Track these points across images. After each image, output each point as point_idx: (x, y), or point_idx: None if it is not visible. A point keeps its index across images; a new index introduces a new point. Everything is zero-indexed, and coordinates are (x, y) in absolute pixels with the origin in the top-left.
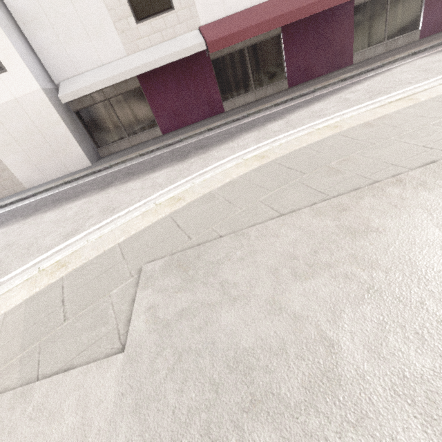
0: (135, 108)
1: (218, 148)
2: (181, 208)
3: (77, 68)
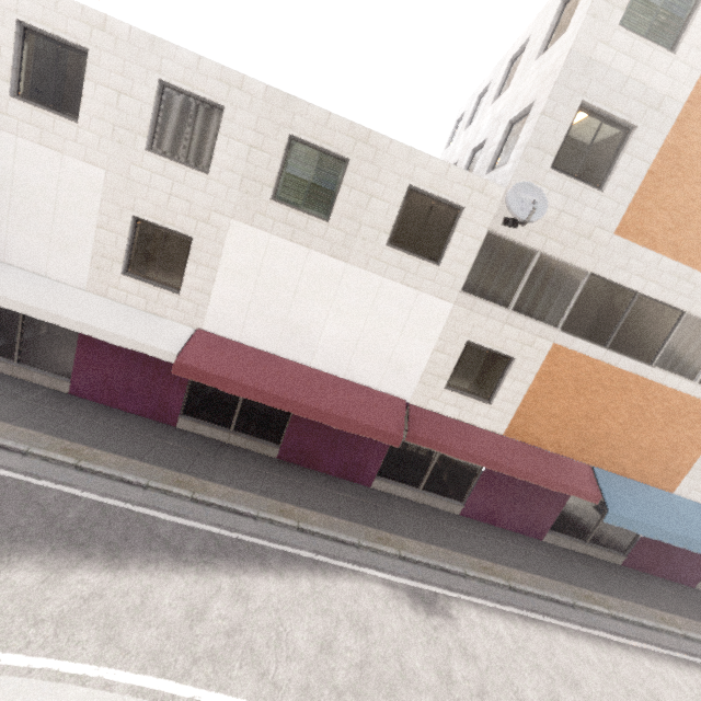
0: (55, 341)
1: None
2: None
3: (7, 255)
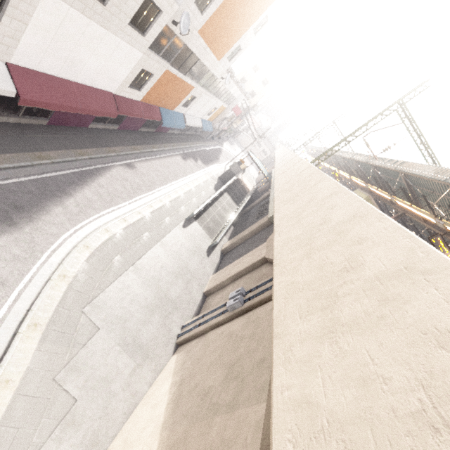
0: None
1: (41, 218)
2: (72, 282)
3: None
